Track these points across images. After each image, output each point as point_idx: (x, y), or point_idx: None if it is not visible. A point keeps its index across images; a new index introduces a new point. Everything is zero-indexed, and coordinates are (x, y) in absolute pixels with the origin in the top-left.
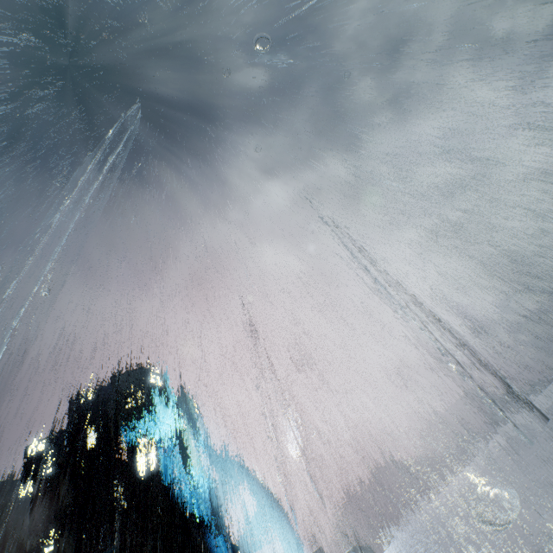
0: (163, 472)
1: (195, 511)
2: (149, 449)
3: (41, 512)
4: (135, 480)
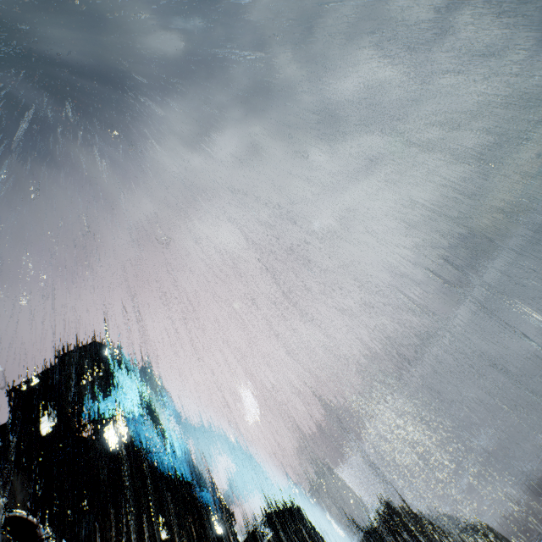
0: (136, 440)
1: (176, 471)
2: (116, 421)
3: None
4: (105, 454)
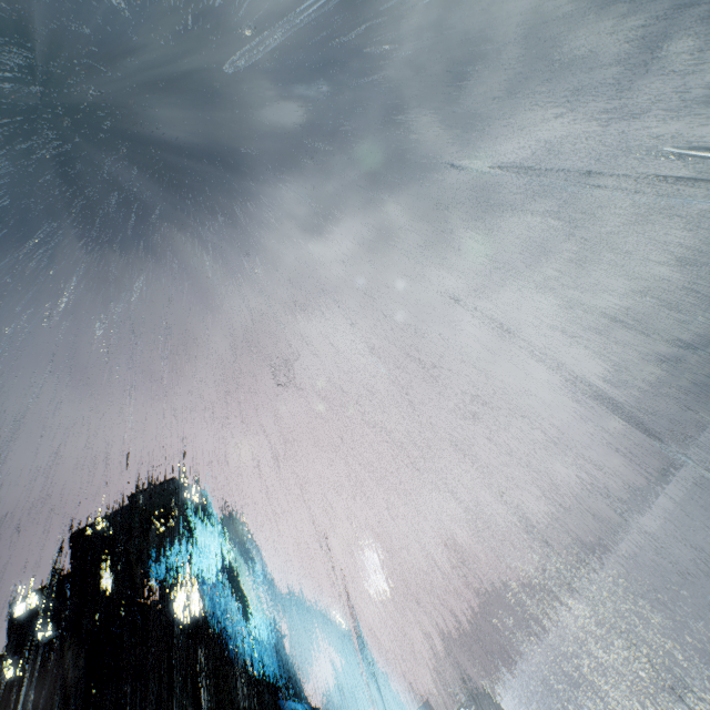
0: (212, 616)
1: (260, 667)
2: (189, 587)
3: (38, 694)
4: (173, 632)
